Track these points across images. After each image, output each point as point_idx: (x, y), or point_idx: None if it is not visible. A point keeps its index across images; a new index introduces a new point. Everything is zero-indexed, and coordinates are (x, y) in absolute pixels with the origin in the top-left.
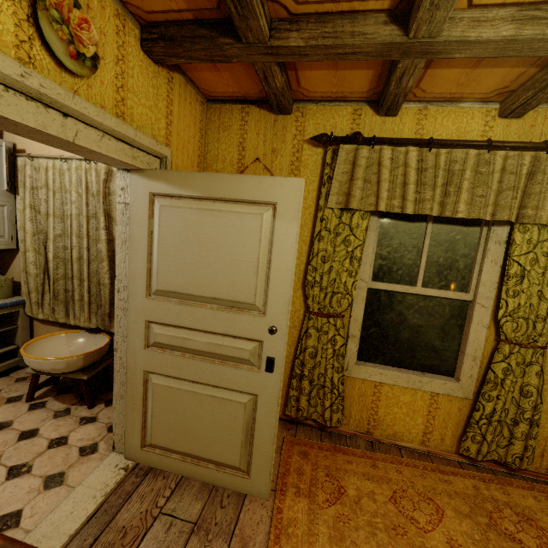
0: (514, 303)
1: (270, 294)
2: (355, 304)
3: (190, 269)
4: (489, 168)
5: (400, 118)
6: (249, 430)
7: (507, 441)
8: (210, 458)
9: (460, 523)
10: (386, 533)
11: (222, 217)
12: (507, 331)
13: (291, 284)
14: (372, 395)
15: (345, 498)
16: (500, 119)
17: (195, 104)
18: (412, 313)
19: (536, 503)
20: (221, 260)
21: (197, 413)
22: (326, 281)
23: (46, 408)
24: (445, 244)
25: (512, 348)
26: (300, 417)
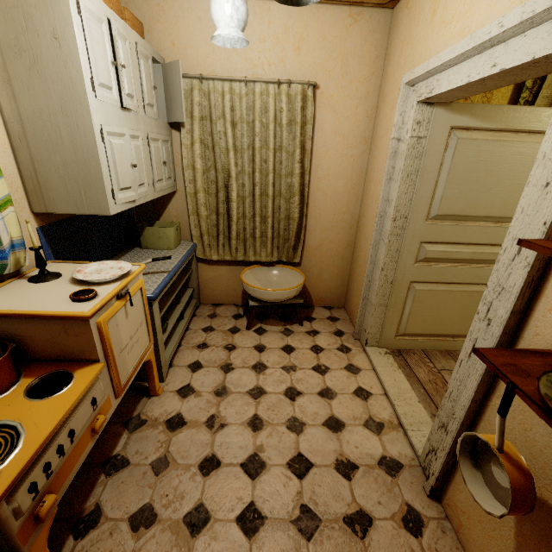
0: None
1: None
2: None
3: (472, 194)
4: None
5: None
6: None
7: None
8: (450, 334)
9: None
10: None
11: (512, 147)
12: None
13: None
14: None
15: None
16: None
17: None
18: None
19: None
20: (501, 185)
21: (448, 305)
22: None
23: (270, 331)
24: None
25: None
26: None
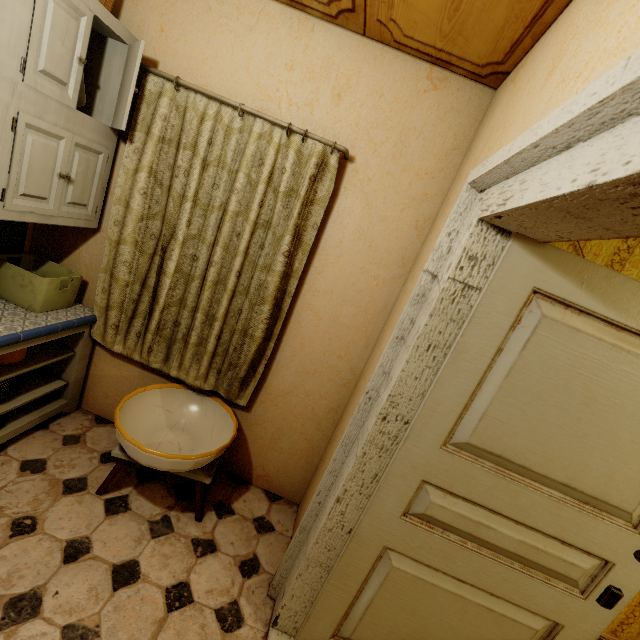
0: None
1: None
2: None
3: (546, 431)
4: None
5: None
6: None
7: None
8: None
9: None
10: None
11: None
12: None
13: None
14: None
15: None
16: None
17: None
18: None
19: None
20: (610, 436)
21: (450, 622)
22: None
23: (133, 513)
24: None
25: None
26: None
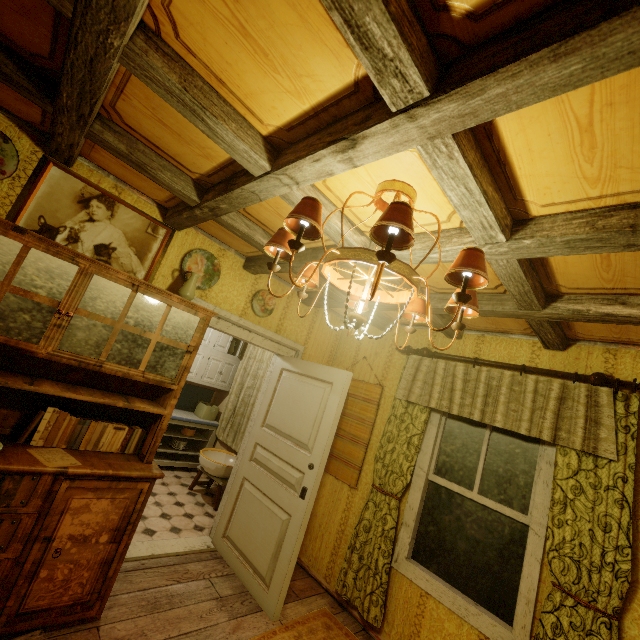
0: (559, 535)
1: (316, 440)
2: (412, 490)
3: (285, 414)
4: (521, 387)
5: (463, 341)
6: (280, 546)
7: None
8: (252, 561)
9: None
10: None
11: (307, 386)
12: (555, 571)
13: (328, 436)
14: (416, 605)
15: None
16: (545, 350)
17: (335, 322)
18: (470, 522)
19: None
20: (299, 412)
21: (257, 518)
22: (389, 459)
23: (195, 497)
24: (505, 455)
25: (563, 598)
26: (344, 595)
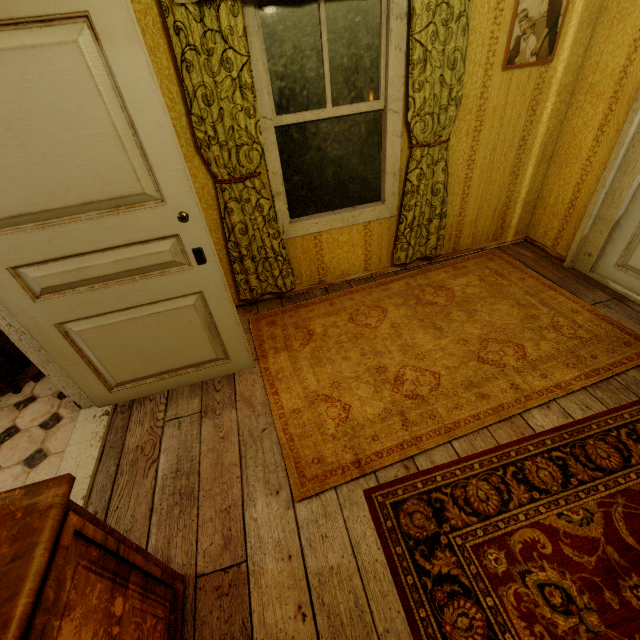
0: (420, 99)
1: (157, 173)
2: (268, 153)
3: (18, 173)
4: None
5: None
6: (210, 325)
7: (425, 239)
8: (186, 365)
9: (398, 311)
10: (350, 342)
11: (8, 63)
12: (417, 135)
13: (177, 150)
14: (314, 247)
15: (315, 336)
16: None
17: None
18: (330, 145)
19: (446, 275)
20: (58, 144)
21: (148, 336)
22: (223, 133)
23: None
24: (346, 35)
25: (423, 152)
26: (257, 296)
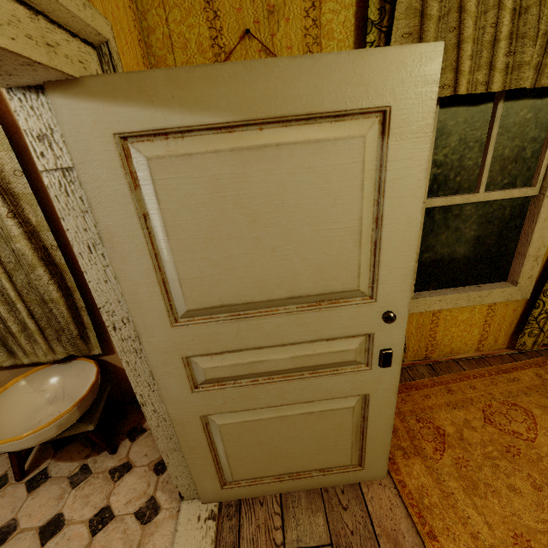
0: None
1: (382, 270)
2: None
3: (241, 264)
4: None
5: None
6: (358, 429)
7: None
8: (313, 469)
9: None
10: (505, 460)
11: (285, 157)
12: None
13: (416, 247)
14: (430, 323)
15: (449, 439)
16: None
17: None
18: (469, 226)
19: None
20: (294, 237)
21: (289, 435)
22: None
23: (53, 479)
24: (513, 129)
25: None
26: None
